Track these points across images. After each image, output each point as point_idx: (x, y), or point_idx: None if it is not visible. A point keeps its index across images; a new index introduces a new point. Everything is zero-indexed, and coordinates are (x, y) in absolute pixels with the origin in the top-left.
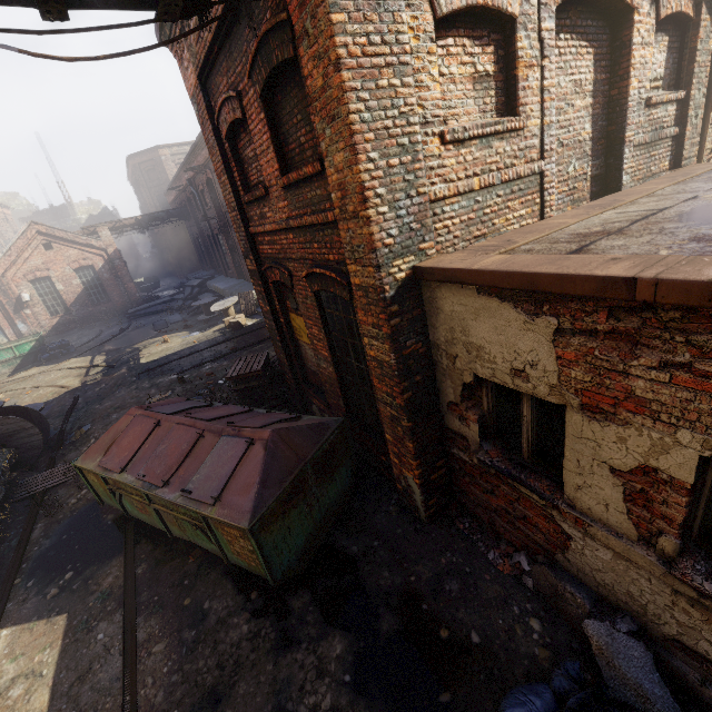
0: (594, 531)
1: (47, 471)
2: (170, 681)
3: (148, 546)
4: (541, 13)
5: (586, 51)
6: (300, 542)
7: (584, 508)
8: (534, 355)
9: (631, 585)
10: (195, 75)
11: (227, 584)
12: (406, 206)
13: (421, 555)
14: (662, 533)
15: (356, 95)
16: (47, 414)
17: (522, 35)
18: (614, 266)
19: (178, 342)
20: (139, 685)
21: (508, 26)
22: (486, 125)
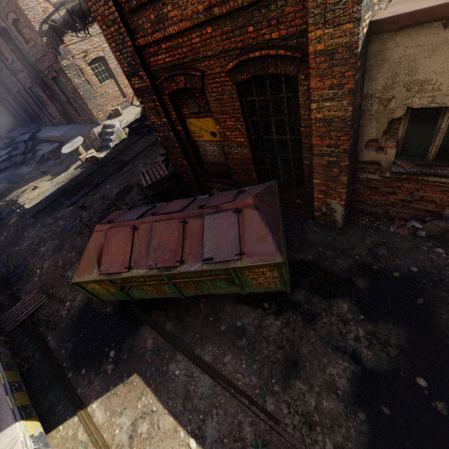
0: None
1: (17, 304)
2: (253, 369)
3: (160, 313)
4: None
5: None
6: (287, 263)
7: None
8: None
9: None
10: None
11: (242, 308)
12: None
13: (352, 245)
14: None
15: None
16: None
17: None
18: None
19: (47, 184)
20: (234, 381)
21: None
22: None
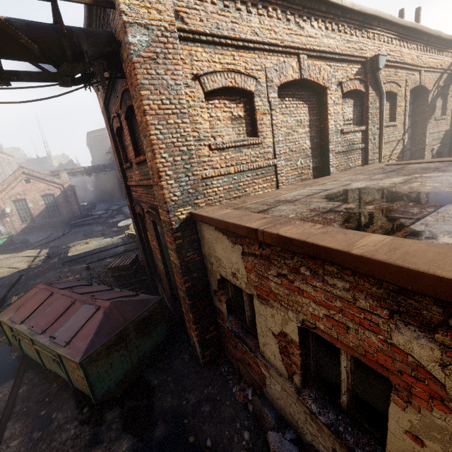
0: (271, 372)
1: None
2: None
3: (32, 375)
4: (268, 90)
5: (303, 106)
6: (119, 375)
7: (268, 358)
8: (238, 265)
9: (290, 408)
10: (102, 102)
11: (71, 402)
12: (186, 180)
13: (193, 387)
14: (295, 373)
15: (155, 127)
16: None
17: (258, 99)
18: (258, 222)
19: (95, 243)
20: None
21: (251, 95)
22: (237, 141)
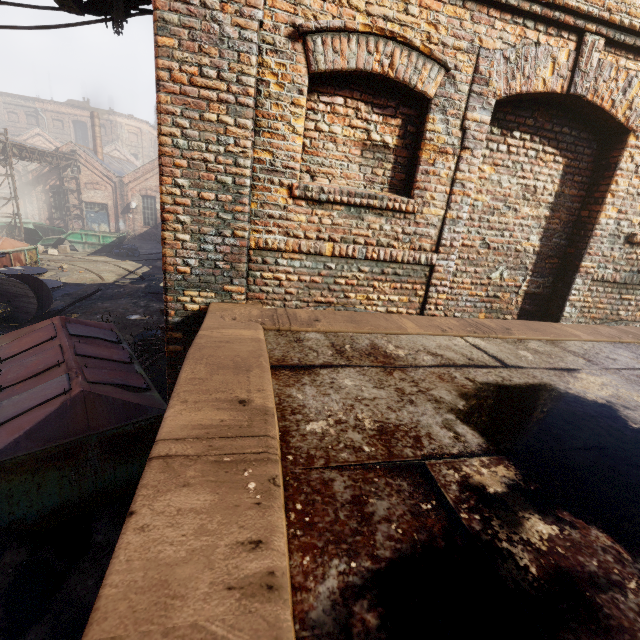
0: None
1: None
2: None
3: None
4: (470, 101)
5: (553, 159)
6: (52, 503)
7: None
8: None
9: None
10: None
11: None
12: (215, 242)
13: None
14: None
15: (173, 119)
16: (72, 292)
17: (437, 117)
18: (205, 412)
19: None
20: None
21: (425, 104)
22: (356, 194)
